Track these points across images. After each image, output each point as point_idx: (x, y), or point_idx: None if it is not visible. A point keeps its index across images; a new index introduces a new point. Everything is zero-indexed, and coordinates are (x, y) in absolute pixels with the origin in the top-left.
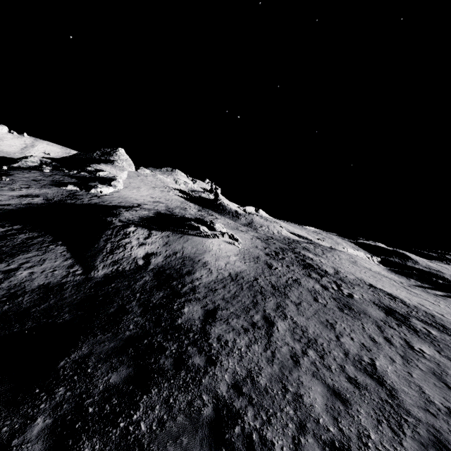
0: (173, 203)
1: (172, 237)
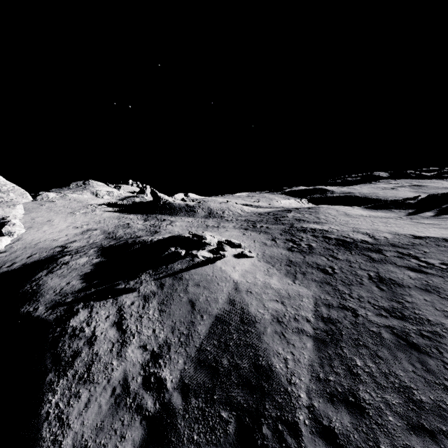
0: (108, 224)
1: (160, 292)
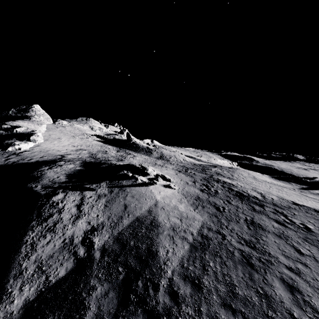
0: (93, 148)
1: (109, 195)
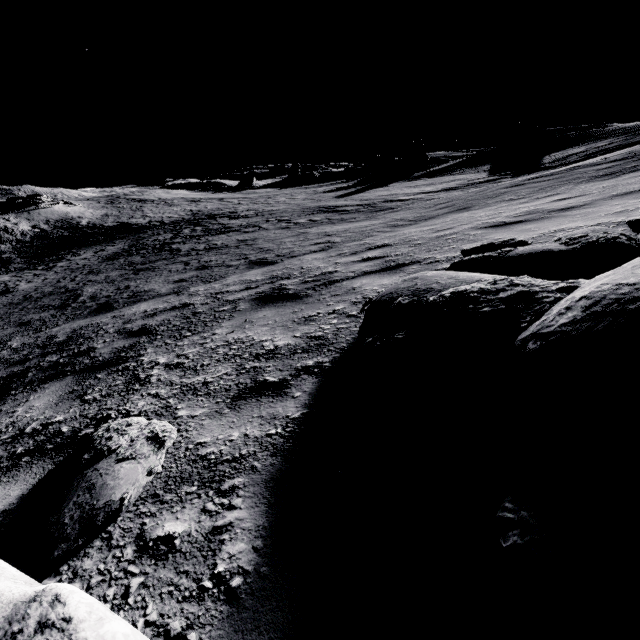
0: None
1: (24, 216)
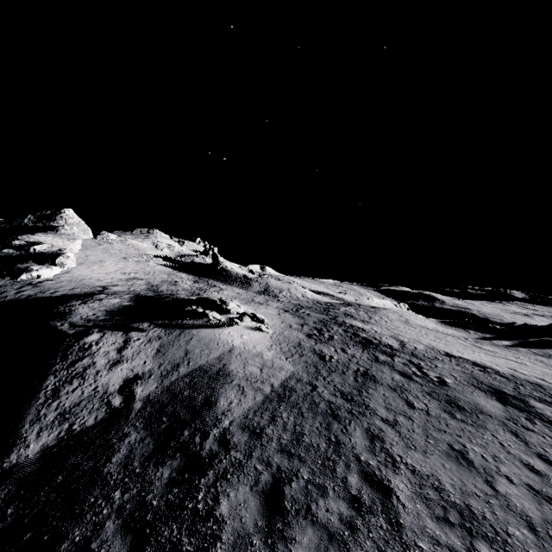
0: (156, 277)
1: (166, 338)
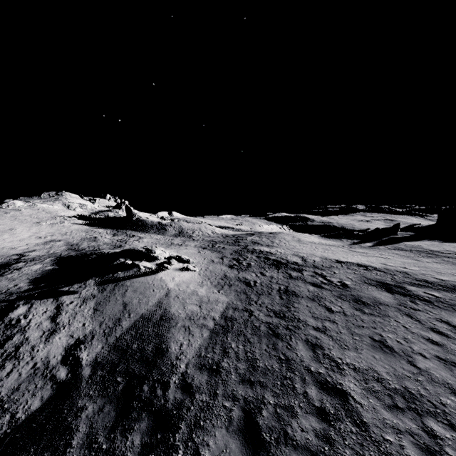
0: (74, 236)
1: (100, 295)
